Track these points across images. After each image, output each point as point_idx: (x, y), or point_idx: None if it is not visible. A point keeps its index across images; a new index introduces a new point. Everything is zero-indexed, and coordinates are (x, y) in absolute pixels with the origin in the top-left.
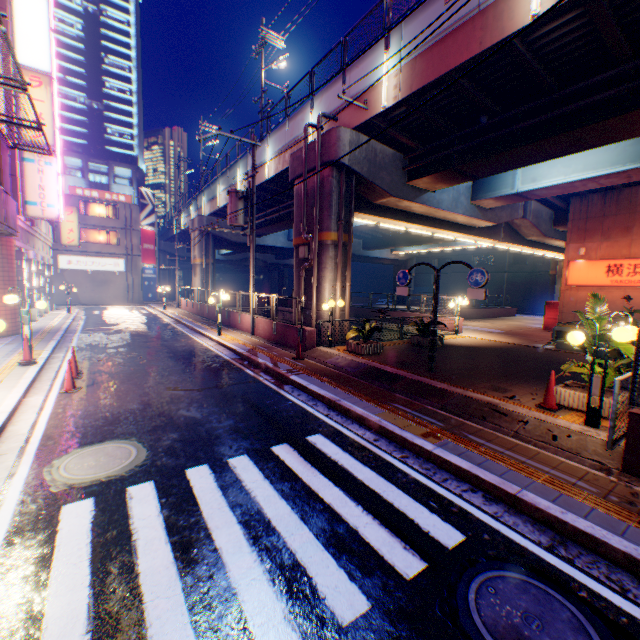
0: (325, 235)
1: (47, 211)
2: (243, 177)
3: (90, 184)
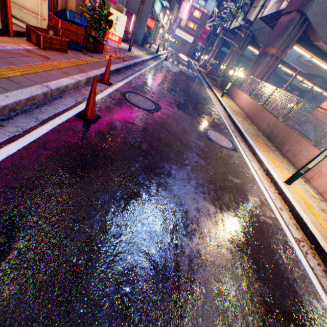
0: (234, 49)
1: (182, 16)
2: (240, 20)
3: None
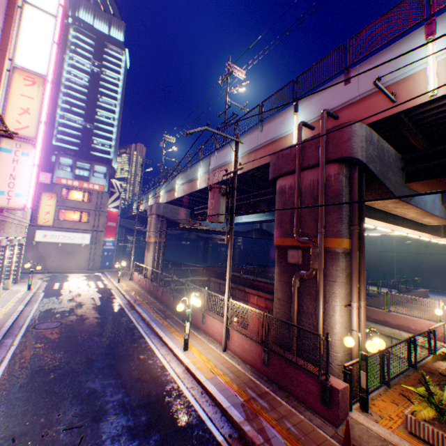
0: (334, 241)
1: (13, 200)
2: (204, 173)
3: (75, 176)
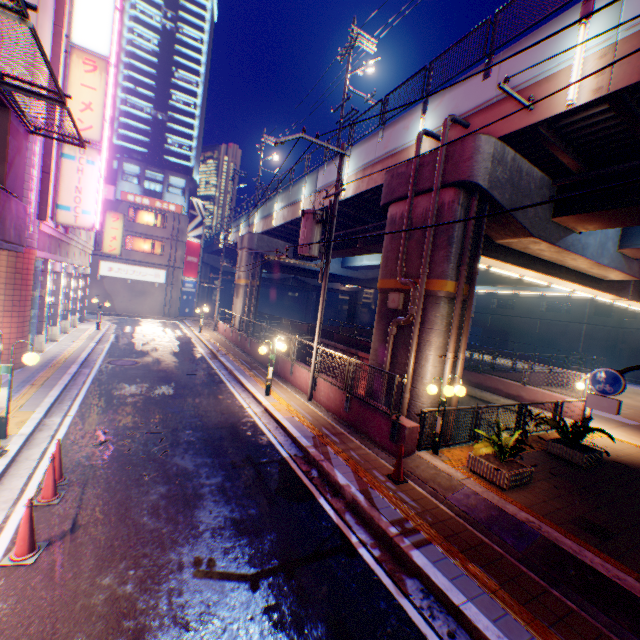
0: (437, 283)
1: (80, 218)
2: (309, 195)
3: (144, 191)
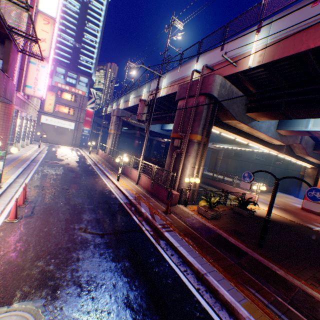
0: (194, 136)
1: (36, 92)
2: (146, 93)
3: (66, 82)
